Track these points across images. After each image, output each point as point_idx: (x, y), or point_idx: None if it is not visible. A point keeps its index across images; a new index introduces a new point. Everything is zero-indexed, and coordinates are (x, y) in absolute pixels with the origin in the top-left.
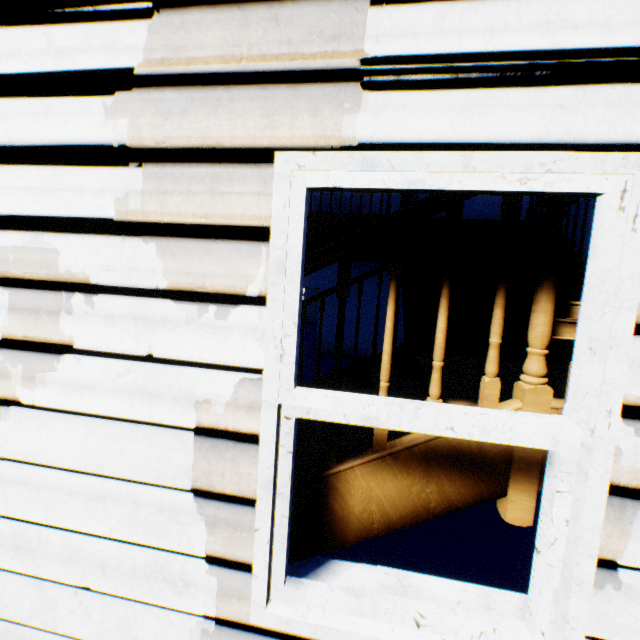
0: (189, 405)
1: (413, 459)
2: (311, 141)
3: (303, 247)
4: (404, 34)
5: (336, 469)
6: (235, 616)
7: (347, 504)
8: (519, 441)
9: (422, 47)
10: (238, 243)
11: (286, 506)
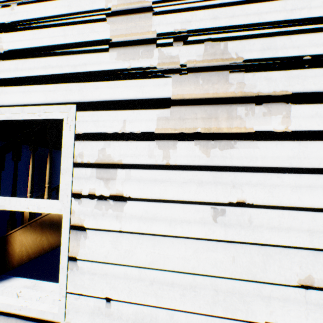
0: None
1: (38, 225)
2: None
3: None
4: (7, 70)
5: (10, 232)
6: None
7: (14, 248)
8: (50, 211)
9: (12, 74)
10: None
11: None
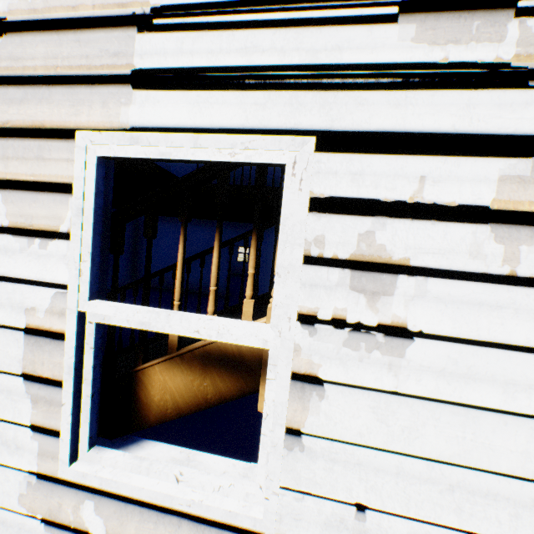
0: (22, 311)
1: (195, 359)
2: (101, 124)
3: (98, 198)
4: (159, 53)
5: (142, 366)
6: (50, 472)
7: (150, 393)
8: (242, 341)
9: (170, 62)
10: (55, 195)
11: (90, 389)
